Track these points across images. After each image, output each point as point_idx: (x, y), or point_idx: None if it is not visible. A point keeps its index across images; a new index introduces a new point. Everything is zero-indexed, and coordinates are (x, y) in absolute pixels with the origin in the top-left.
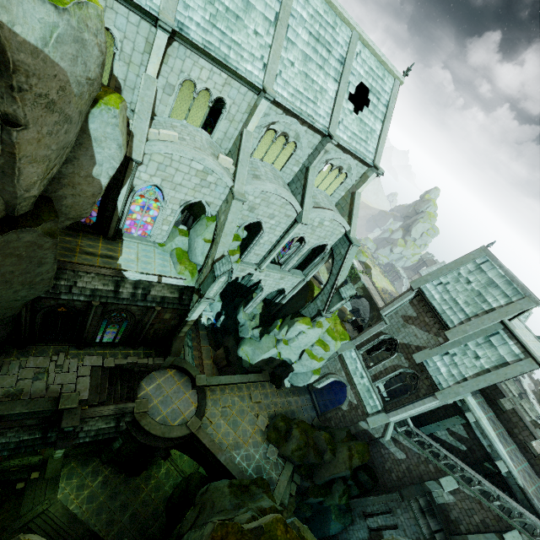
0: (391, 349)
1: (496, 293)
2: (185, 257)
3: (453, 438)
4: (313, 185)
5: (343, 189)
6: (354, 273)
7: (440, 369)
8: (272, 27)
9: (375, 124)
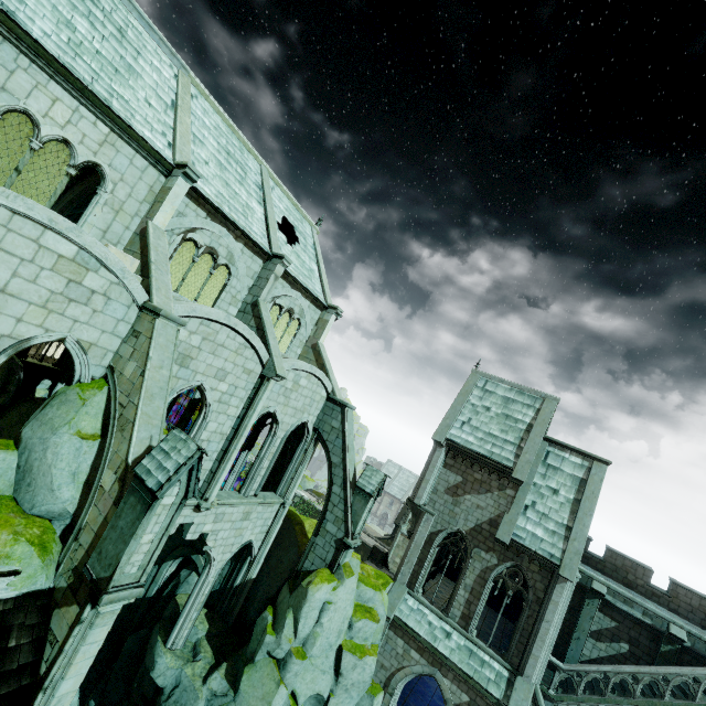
0: (436, 572)
1: (519, 407)
2: (7, 510)
3: (604, 642)
4: (271, 323)
5: (299, 344)
6: (309, 508)
7: (536, 533)
8: (170, 110)
9: (312, 264)
